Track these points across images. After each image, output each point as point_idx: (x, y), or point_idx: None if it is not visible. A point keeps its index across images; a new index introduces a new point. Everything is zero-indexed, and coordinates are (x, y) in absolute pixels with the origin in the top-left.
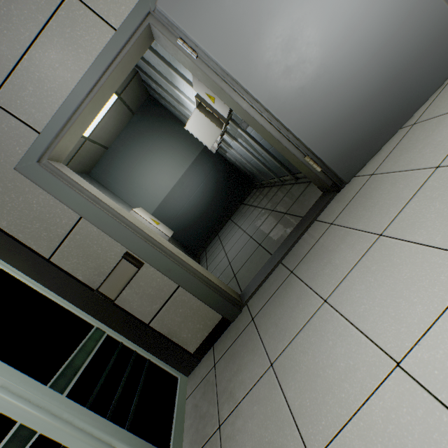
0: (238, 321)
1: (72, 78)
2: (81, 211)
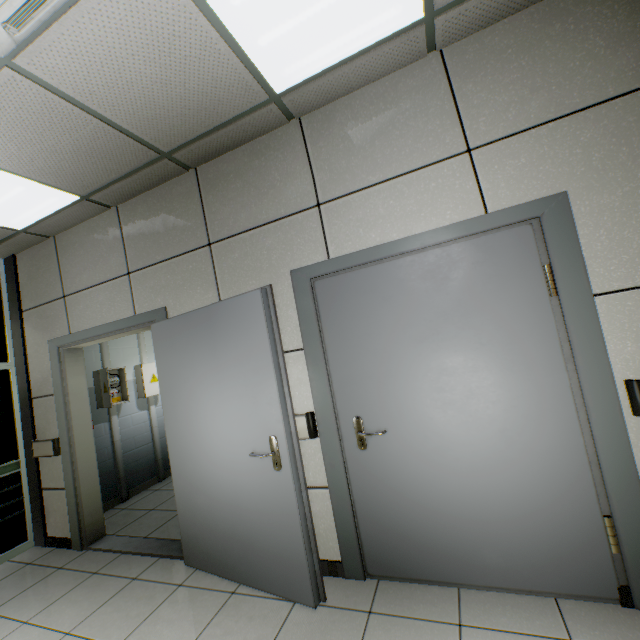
0: (70, 554)
1: (101, 318)
2: (57, 392)
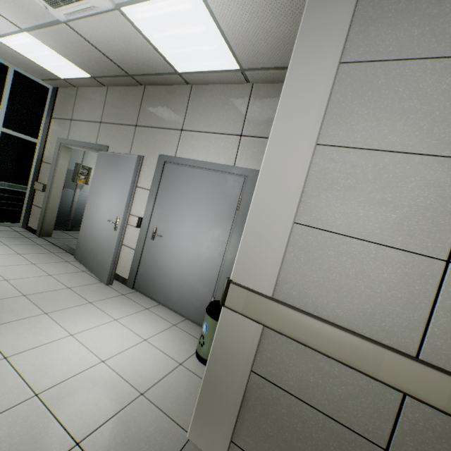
0: (34, 236)
1: (82, 138)
2: (53, 163)
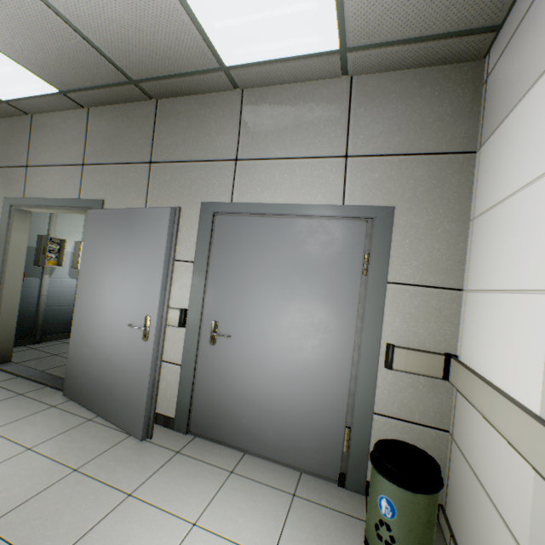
0: None
1: (52, 193)
2: (0, 240)
